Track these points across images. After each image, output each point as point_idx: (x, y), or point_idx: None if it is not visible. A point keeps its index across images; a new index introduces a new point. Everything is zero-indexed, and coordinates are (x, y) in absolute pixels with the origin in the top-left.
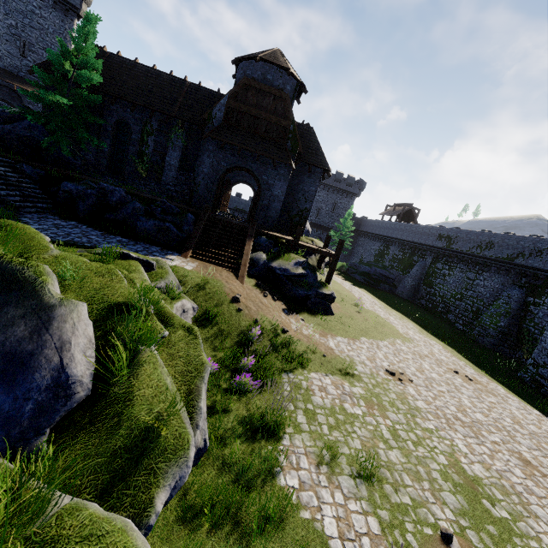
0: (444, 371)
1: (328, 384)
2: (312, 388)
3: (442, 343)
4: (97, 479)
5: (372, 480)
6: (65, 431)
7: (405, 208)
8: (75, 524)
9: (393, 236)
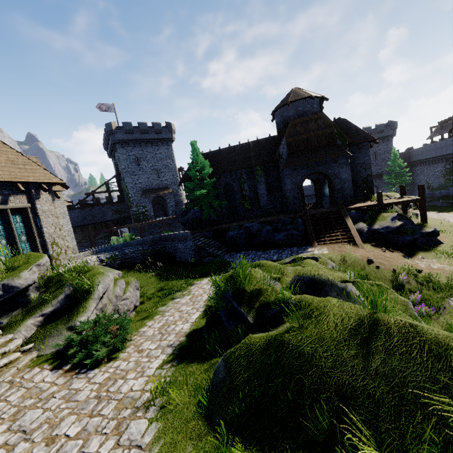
0: None
1: None
2: None
3: None
4: None
5: None
6: None
7: None
8: None
9: None
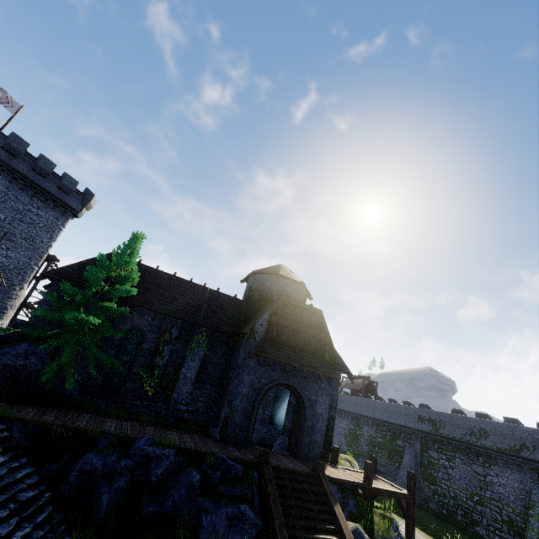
0: None
1: None
2: None
3: None
4: None
5: None
6: None
7: (364, 381)
8: None
9: (363, 414)
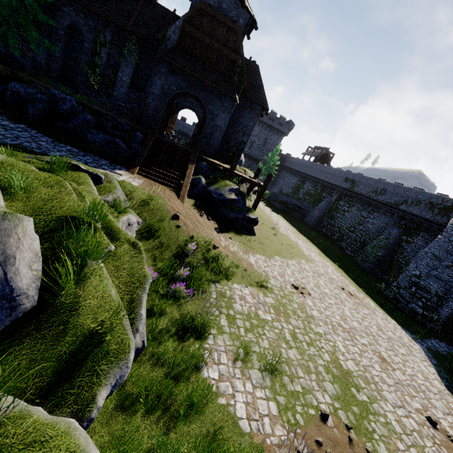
0: (334, 287)
1: (247, 294)
2: (234, 297)
3: (334, 265)
4: (42, 382)
5: (275, 373)
6: (11, 337)
7: (323, 151)
8: (19, 432)
9: (309, 174)
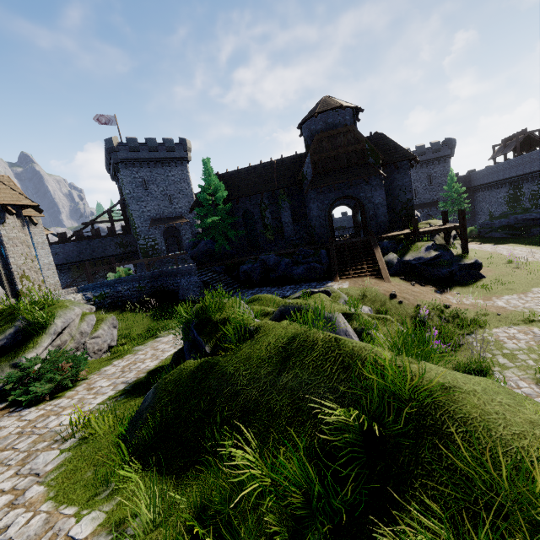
0: None
1: (515, 333)
2: (500, 339)
3: None
4: None
5: None
6: None
7: (518, 138)
8: None
9: (519, 174)
